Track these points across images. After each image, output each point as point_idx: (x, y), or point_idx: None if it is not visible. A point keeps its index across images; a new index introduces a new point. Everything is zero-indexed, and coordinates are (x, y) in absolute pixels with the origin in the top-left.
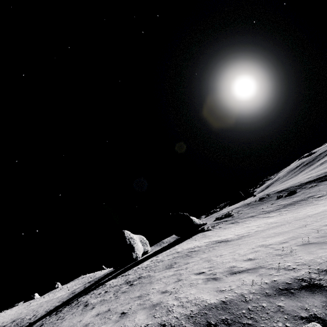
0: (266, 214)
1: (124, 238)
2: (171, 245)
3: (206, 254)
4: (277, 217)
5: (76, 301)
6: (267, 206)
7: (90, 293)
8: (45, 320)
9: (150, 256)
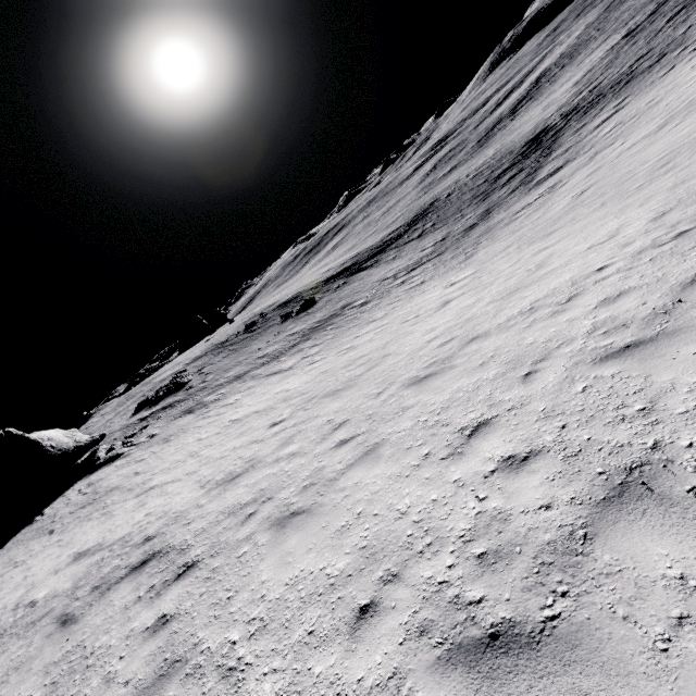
0: (273, 365)
1: None
2: None
3: None
4: (306, 370)
5: None
6: (268, 342)
7: None
8: None
9: None
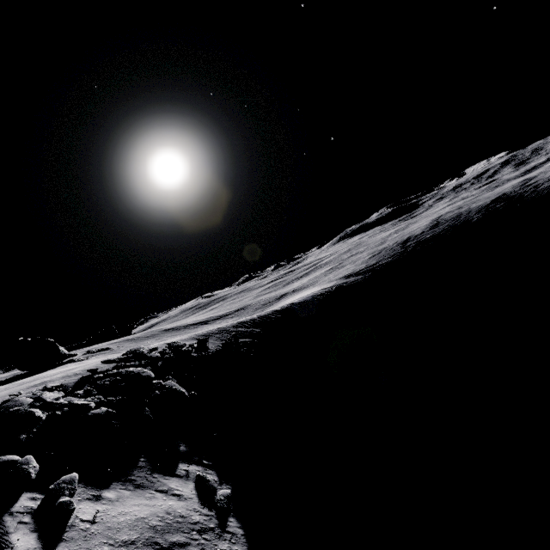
0: None
1: None
2: (22, 377)
3: None
4: None
5: None
6: (152, 341)
7: None
8: None
9: None
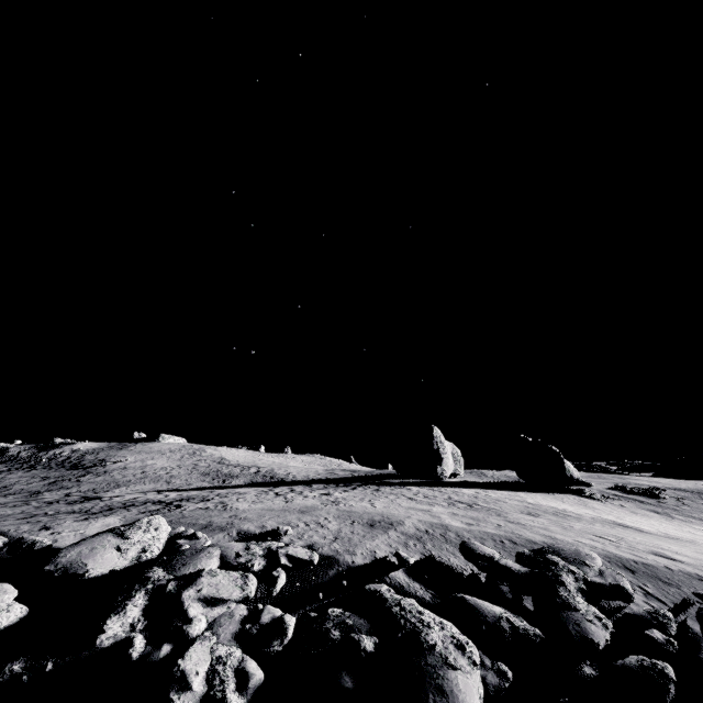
0: None
1: (431, 437)
2: (509, 487)
3: (601, 528)
4: None
5: (366, 486)
6: None
7: (384, 487)
8: (337, 488)
9: (468, 484)
